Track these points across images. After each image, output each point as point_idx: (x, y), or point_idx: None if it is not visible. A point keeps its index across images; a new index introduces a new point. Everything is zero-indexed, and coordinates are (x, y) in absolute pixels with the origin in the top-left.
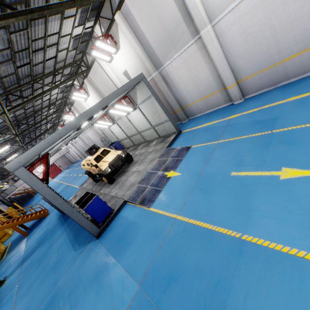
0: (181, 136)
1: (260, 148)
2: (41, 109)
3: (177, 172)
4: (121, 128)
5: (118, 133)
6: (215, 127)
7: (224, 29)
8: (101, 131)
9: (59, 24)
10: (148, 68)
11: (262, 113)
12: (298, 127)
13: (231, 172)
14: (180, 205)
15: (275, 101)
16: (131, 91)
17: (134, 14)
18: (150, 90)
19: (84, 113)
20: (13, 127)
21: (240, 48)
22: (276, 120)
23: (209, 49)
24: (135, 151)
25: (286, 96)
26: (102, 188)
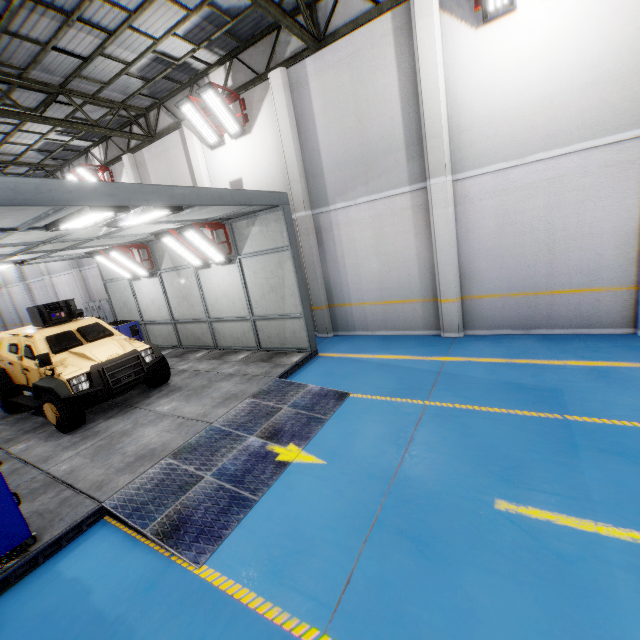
0: (317, 362)
1: (555, 450)
2: None
3: (310, 452)
4: (167, 293)
5: (151, 303)
6: (408, 368)
7: (472, 196)
8: (103, 281)
9: None
10: (296, 197)
11: (520, 372)
12: (626, 423)
13: (495, 499)
14: (331, 583)
15: (539, 357)
16: (242, 220)
17: (315, 89)
18: (289, 234)
19: (108, 183)
20: None
21: (489, 240)
22: (562, 394)
23: (434, 214)
24: (179, 360)
25: (558, 355)
26: (24, 436)
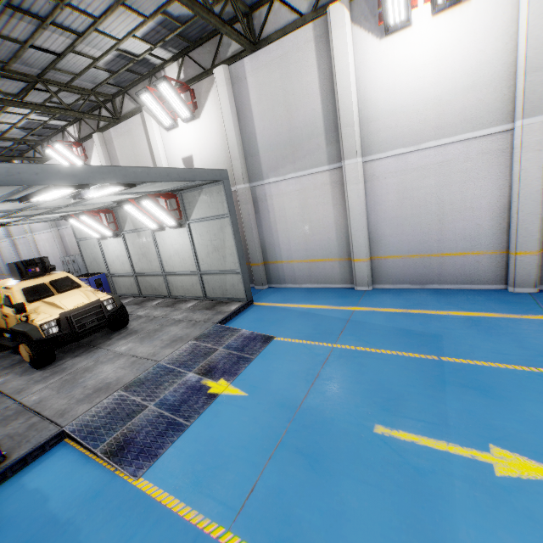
0: (252, 310)
1: (427, 385)
2: None
3: (236, 386)
4: (129, 250)
5: (116, 258)
6: (324, 316)
7: (378, 174)
8: (76, 240)
9: (107, 8)
10: (236, 172)
11: (412, 320)
12: (486, 364)
13: (375, 425)
14: (238, 492)
15: (429, 308)
16: (190, 192)
17: (251, 83)
18: (229, 204)
19: (69, 166)
20: None
21: (392, 211)
22: (441, 339)
23: (348, 189)
24: (138, 308)
25: (444, 306)
26: (3, 372)
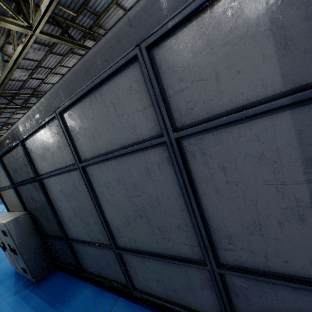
0: None
1: None
2: (44, 94)
3: None
4: None
5: None
6: None
7: None
8: None
9: None
10: None
11: None
12: None
13: None
14: None
15: None
16: None
17: None
18: None
19: None
20: (3, 82)
21: None
22: None
23: None
24: None
25: None
26: None
